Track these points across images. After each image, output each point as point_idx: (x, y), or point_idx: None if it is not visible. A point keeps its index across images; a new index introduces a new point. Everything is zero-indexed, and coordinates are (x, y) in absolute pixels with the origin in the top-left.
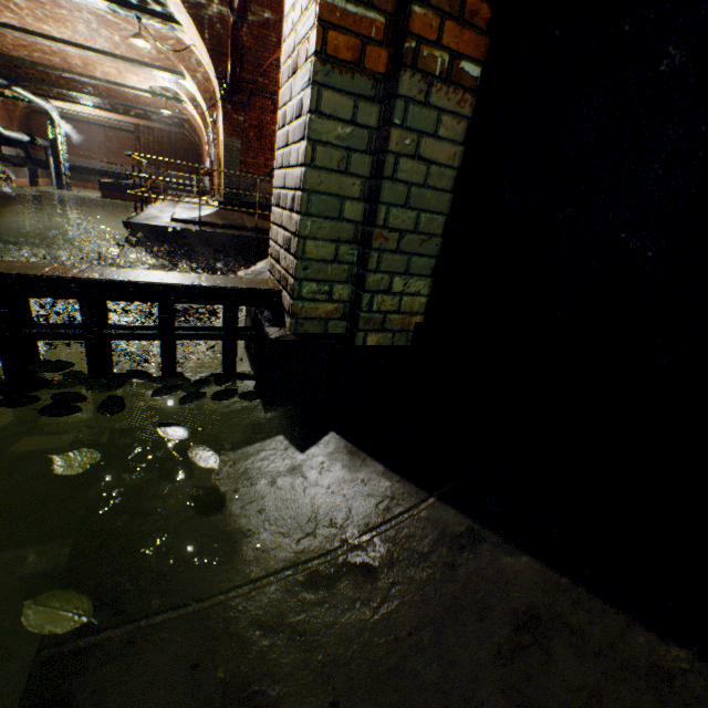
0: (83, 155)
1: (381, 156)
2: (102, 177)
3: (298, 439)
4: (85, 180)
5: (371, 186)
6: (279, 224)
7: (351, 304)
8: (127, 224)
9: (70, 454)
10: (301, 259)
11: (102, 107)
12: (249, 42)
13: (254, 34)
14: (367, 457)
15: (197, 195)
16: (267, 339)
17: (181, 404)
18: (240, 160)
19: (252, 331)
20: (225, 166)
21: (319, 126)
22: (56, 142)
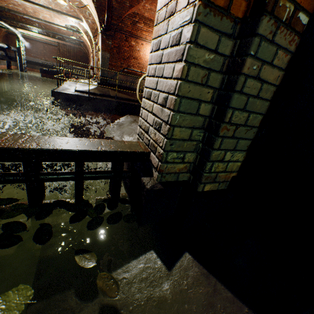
0: (33, 56)
1: (233, 75)
2: (41, 66)
3: (164, 256)
4: (33, 68)
5: (220, 94)
6: (149, 110)
7: (194, 164)
8: (53, 92)
9: (10, 292)
10: (169, 139)
11: (42, 33)
12: (115, 5)
13: (118, 1)
14: (217, 281)
15: (86, 77)
16: (143, 187)
17: (88, 229)
18: (108, 63)
19: (129, 173)
20: (101, 65)
21: (194, 52)
22: (20, 49)
